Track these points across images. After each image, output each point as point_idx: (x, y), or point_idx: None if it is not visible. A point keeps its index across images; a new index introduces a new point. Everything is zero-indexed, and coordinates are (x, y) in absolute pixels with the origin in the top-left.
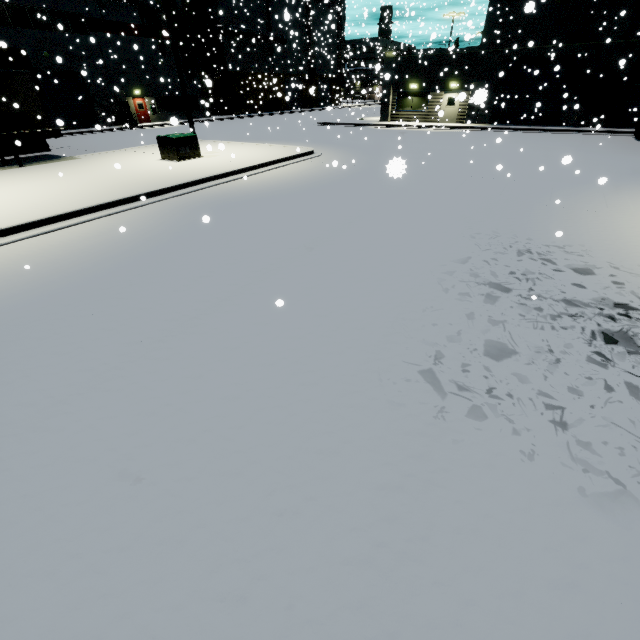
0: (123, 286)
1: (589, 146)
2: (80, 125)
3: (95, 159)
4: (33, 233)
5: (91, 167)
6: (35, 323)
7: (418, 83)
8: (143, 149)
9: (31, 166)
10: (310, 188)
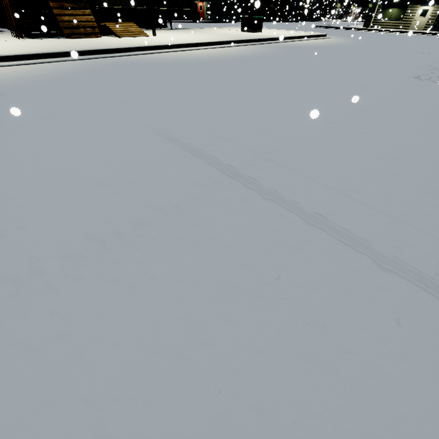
0: (278, 58)
1: None
2: (167, 18)
3: (203, 30)
4: (219, 46)
5: (207, 32)
6: (258, 61)
7: None
8: (222, 28)
9: (176, 30)
10: (335, 46)
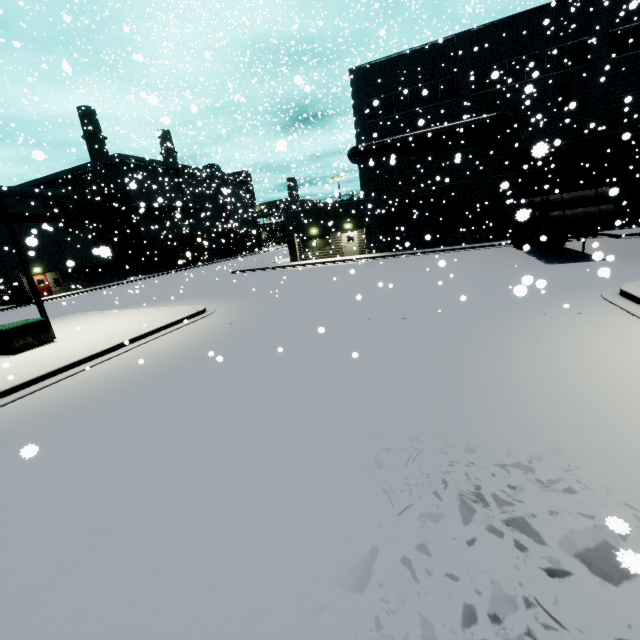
0: None
1: (481, 261)
2: None
3: None
4: None
5: None
6: None
7: (317, 228)
8: None
9: None
10: (165, 376)
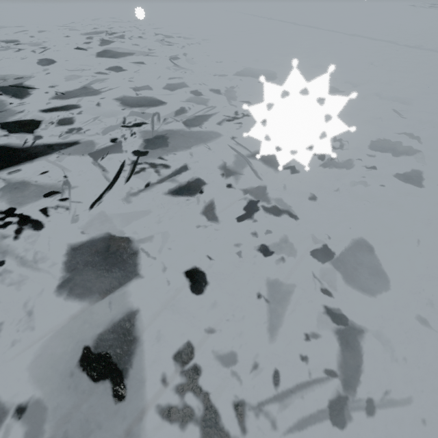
0: None
1: None
2: None
3: None
4: None
5: None
6: None
7: None
8: None
9: None
10: None
